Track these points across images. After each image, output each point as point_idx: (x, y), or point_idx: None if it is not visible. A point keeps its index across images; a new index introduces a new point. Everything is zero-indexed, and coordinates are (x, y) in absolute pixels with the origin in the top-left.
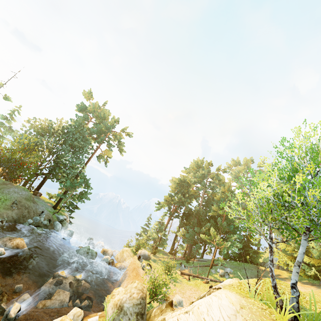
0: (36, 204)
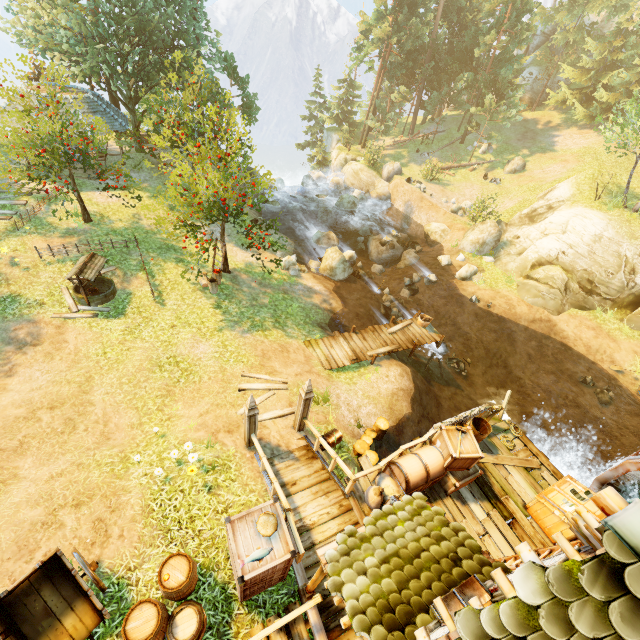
0: None
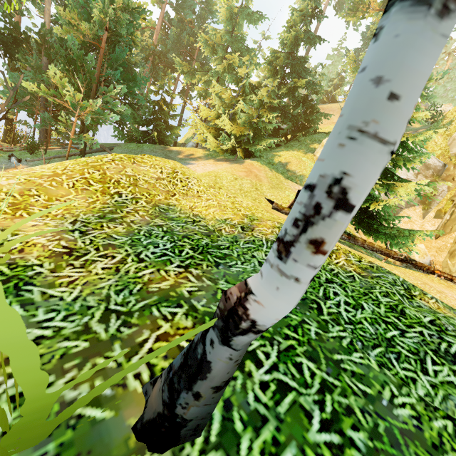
0: None
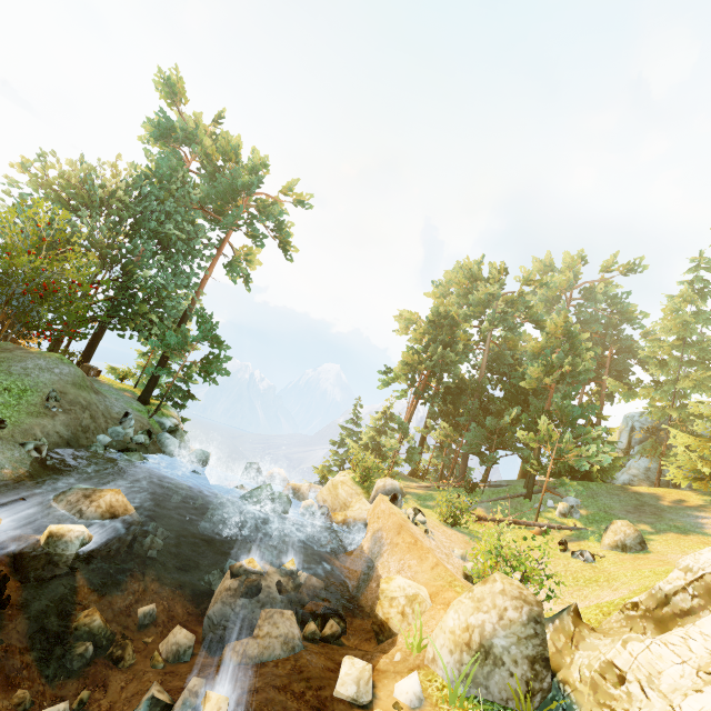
0: (103, 397)
